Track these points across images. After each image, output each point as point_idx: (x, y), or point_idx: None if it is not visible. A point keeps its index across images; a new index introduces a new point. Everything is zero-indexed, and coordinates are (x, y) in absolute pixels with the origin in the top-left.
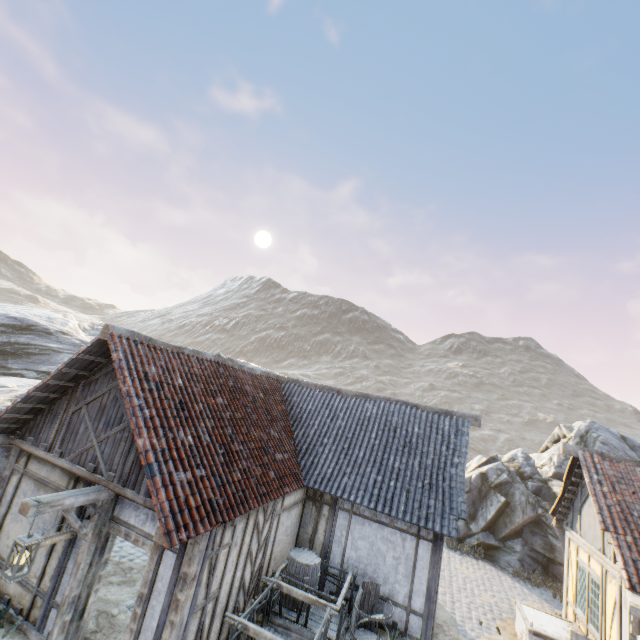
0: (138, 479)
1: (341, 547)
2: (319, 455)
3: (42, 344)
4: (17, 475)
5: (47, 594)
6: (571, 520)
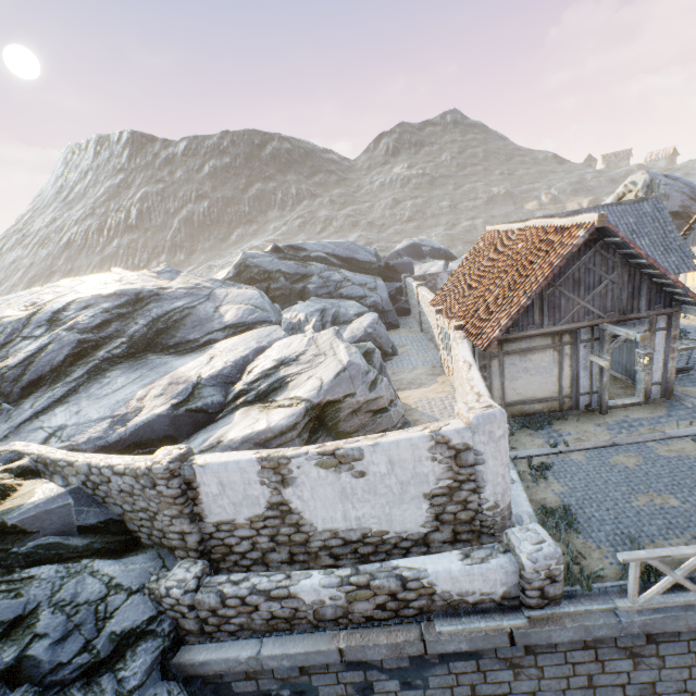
0: (633, 307)
1: None
2: None
3: (173, 307)
4: (495, 359)
5: (572, 394)
6: (691, 241)
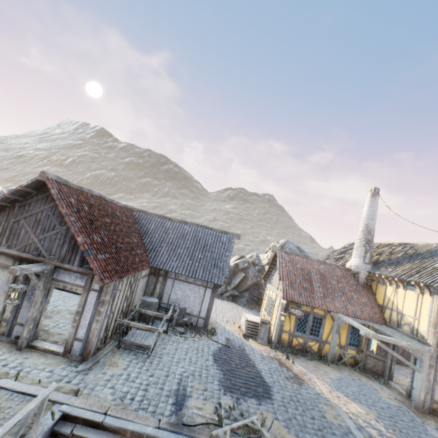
0: (71, 259)
1: (168, 295)
2: (159, 252)
3: None
4: None
5: (10, 319)
6: (269, 279)
